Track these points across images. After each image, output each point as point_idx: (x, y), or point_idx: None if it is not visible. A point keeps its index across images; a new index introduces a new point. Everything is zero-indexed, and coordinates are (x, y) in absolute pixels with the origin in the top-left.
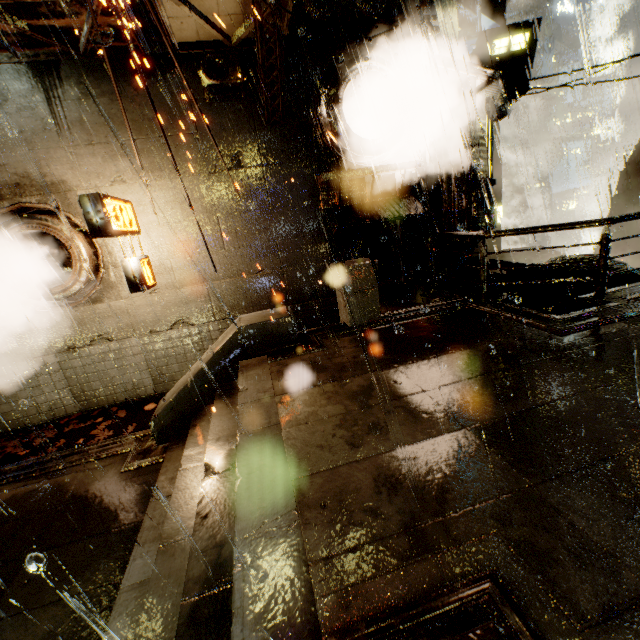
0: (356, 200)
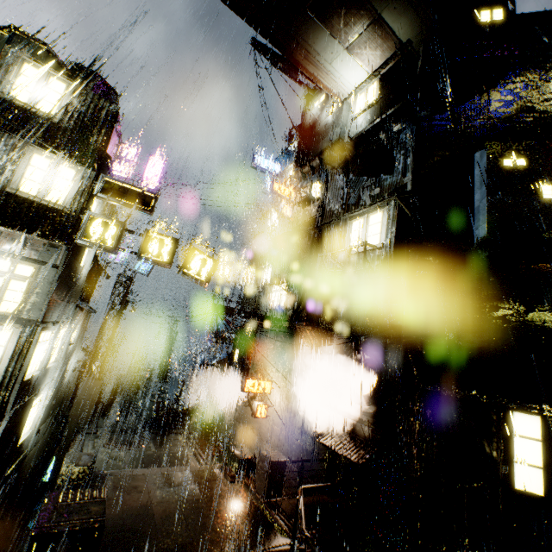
0: (345, 428)
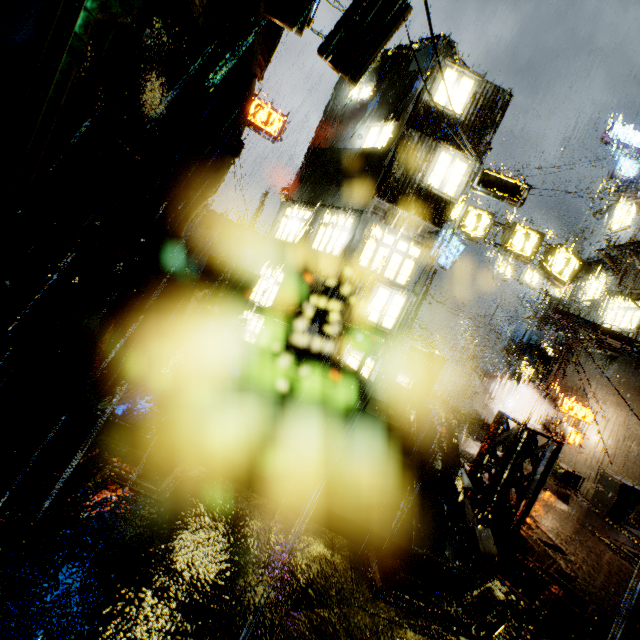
0: None
